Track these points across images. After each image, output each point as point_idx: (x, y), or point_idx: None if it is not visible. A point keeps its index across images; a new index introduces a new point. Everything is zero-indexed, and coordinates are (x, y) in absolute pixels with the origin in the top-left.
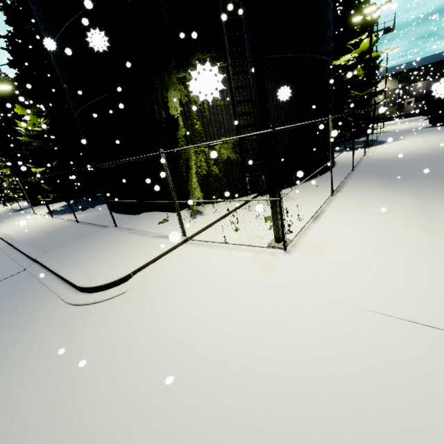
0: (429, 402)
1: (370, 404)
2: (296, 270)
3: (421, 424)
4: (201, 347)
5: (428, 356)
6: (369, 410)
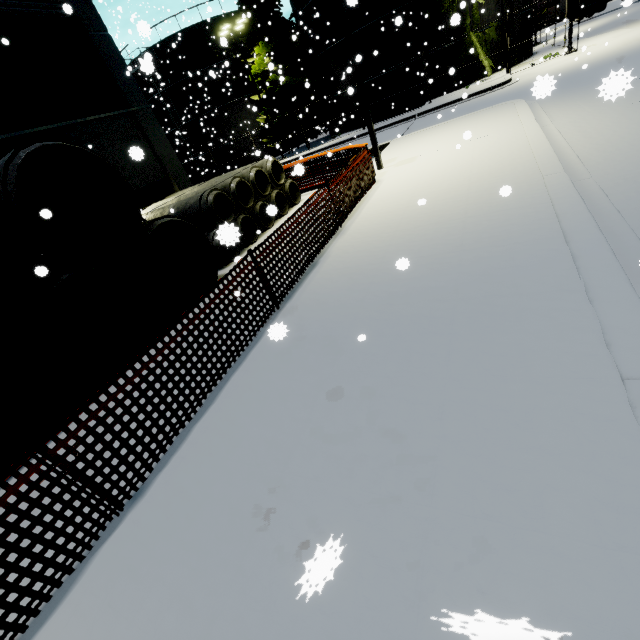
0: None
1: None
2: (591, 48)
3: None
4: (585, 57)
5: None
6: None
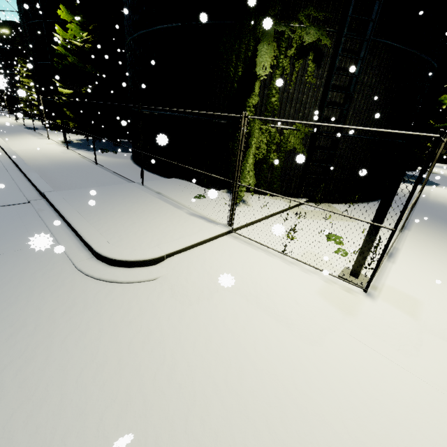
0: None
1: None
2: (388, 328)
3: None
4: (275, 421)
5: None
6: None
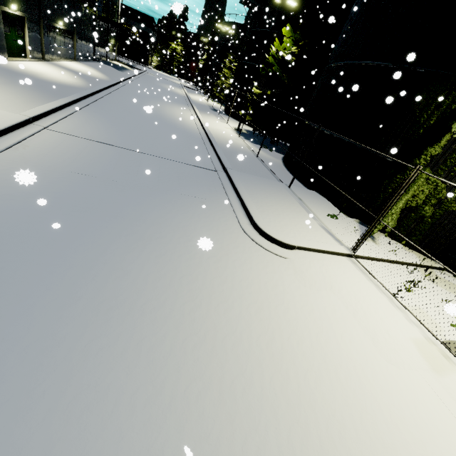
0: None
1: None
2: None
3: None
4: (341, 374)
5: None
6: None
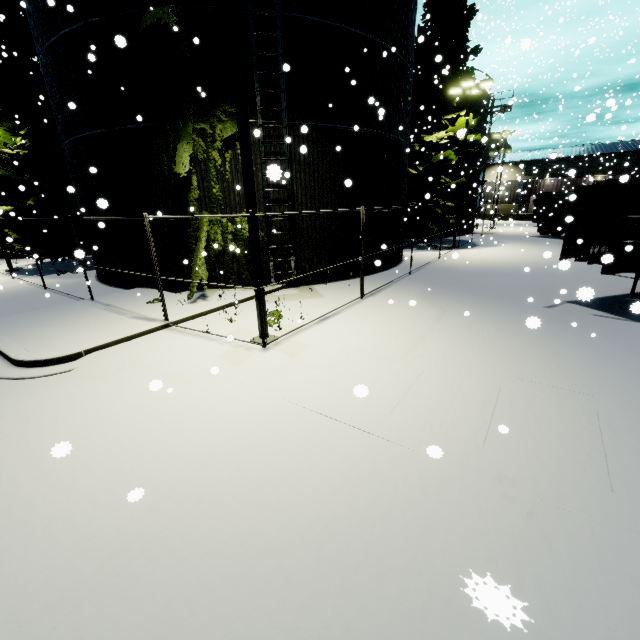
0: (280, 464)
1: (235, 464)
2: (260, 366)
3: (261, 476)
4: (120, 422)
5: (309, 438)
6: (231, 468)
